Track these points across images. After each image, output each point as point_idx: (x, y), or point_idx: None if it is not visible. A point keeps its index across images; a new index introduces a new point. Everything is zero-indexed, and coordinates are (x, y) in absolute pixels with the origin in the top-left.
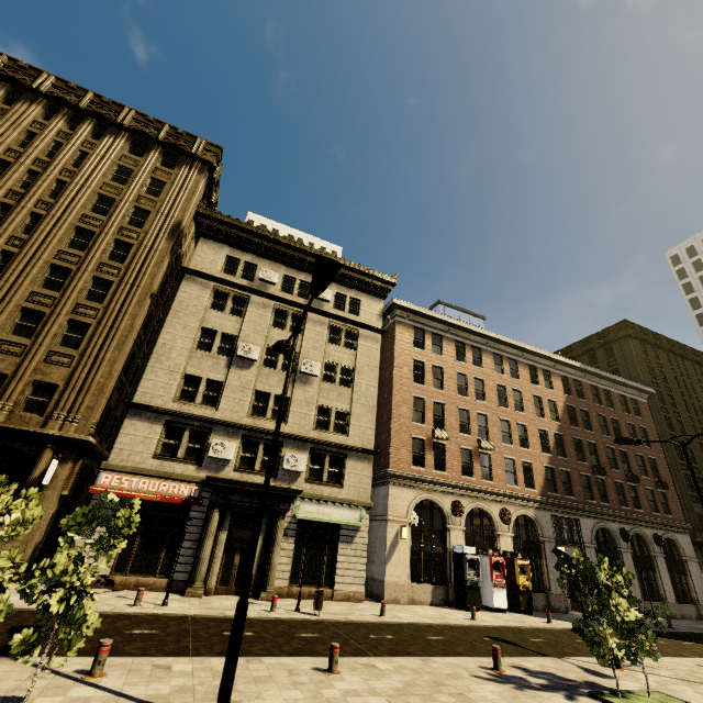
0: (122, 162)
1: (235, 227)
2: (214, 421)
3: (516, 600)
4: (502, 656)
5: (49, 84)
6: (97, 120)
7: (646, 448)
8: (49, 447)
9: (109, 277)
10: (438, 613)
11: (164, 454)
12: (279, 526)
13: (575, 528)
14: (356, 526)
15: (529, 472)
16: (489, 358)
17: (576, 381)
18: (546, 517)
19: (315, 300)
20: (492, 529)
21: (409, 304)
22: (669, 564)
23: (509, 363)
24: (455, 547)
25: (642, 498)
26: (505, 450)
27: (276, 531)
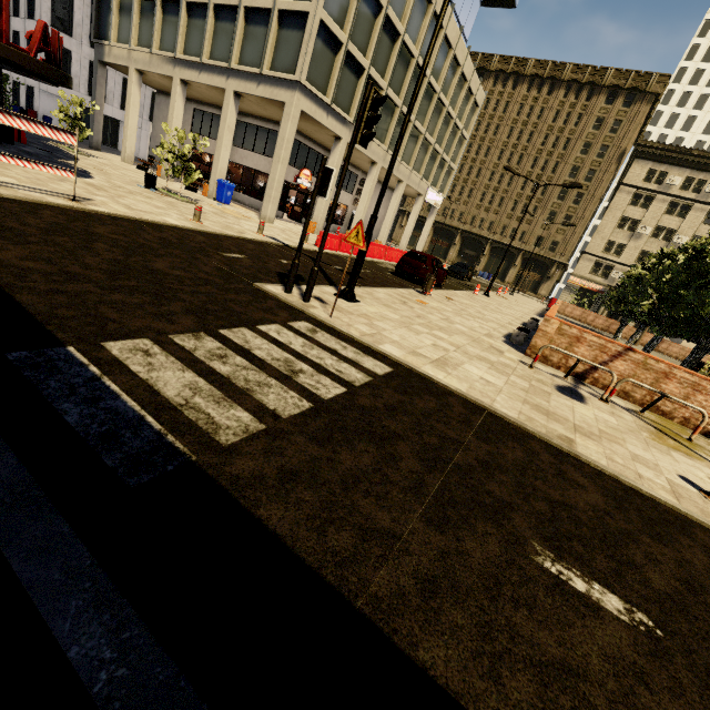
0: (599, 113)
1: (660, 149)
2: (616, 263)
3: None
4: None
5: (569, 71)
6: (590, 85)
7: None
8: (555, 264)
9: (583, 192)
10: None
11: (592, 272)
12: None
13: None
14: None
15: None
16: None
17: None
18: None
19: (705, 194)
20: None
21: None
22: None
23: None
24: None
25: None
26: None
27: None
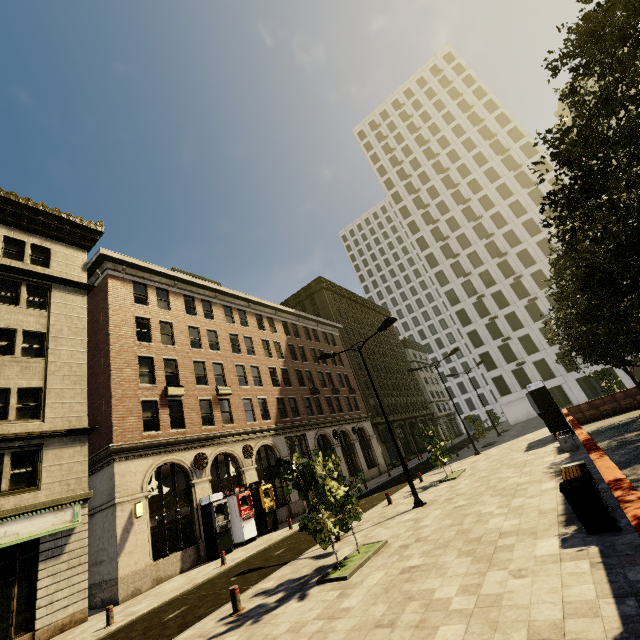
0: None
1: None
2: None
3: (264, 523)
4: (246, 590)
5: None
6: None
7: (341, 368)
8: None
9: None
10: (187, 578)
11: None
12: None
13: (303, 442)
14: (67, 530)
15: (265, 407)
16: (220, 310)
17: (293, 325)
18: (282, 441)
19: None
20: (238, 468)
21: (123, 256)
22: (362, 445)
23: (238, 313)
24: (202, 500)
25: (342, 404)
26: (243, 392)
27: None
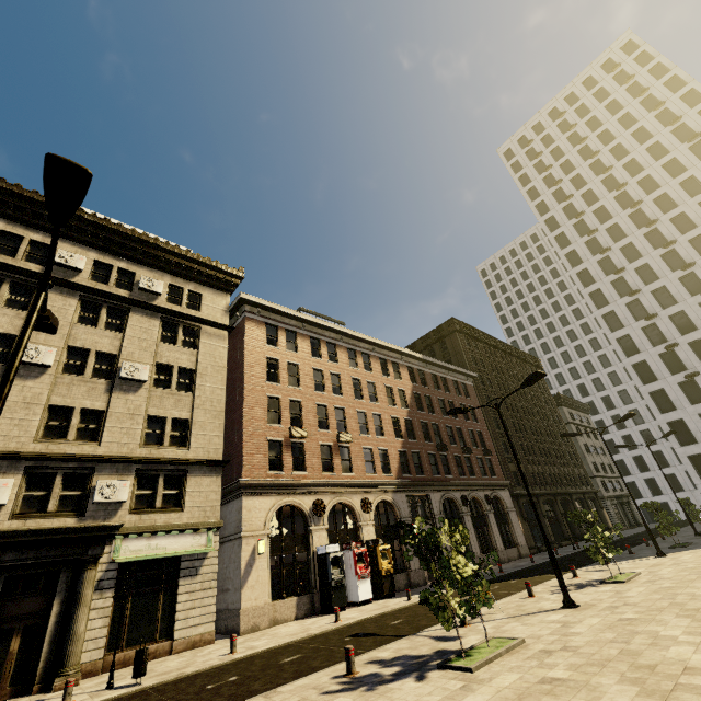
0: None
1: (14, 195)
2: None
3: (380, 586)
4: (360, 654)
5: None
6: None
7: (475, 423)
8: None
9: None
10: (302, 626)
11: None
12: (86, 580)
13: (427, 504)
14: (202, 553)
15: (386, 459)
16: (344, 353)
17: (419, 371)
18: (402, 499)
19: (142, 292)
20: (355, 522)
21: (259, 299)
22: (497, 517)
23: (362, 357)
24: (318, 549)
25: (475, 466)
26: (363, 441)
27: (81, 587)
